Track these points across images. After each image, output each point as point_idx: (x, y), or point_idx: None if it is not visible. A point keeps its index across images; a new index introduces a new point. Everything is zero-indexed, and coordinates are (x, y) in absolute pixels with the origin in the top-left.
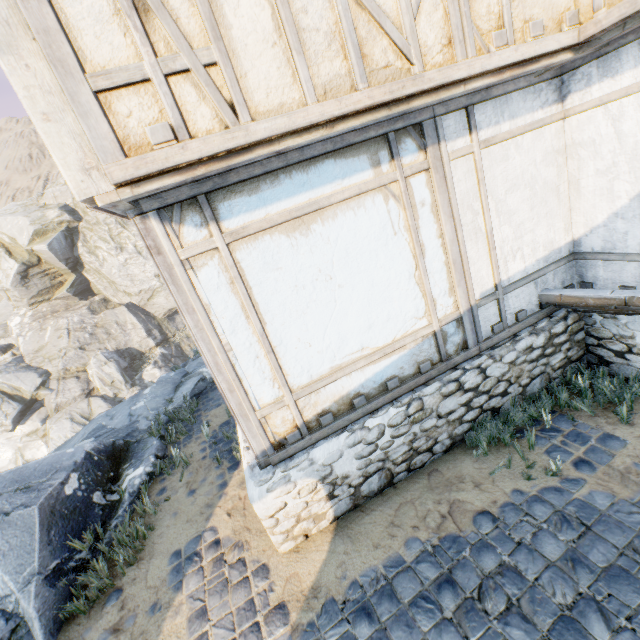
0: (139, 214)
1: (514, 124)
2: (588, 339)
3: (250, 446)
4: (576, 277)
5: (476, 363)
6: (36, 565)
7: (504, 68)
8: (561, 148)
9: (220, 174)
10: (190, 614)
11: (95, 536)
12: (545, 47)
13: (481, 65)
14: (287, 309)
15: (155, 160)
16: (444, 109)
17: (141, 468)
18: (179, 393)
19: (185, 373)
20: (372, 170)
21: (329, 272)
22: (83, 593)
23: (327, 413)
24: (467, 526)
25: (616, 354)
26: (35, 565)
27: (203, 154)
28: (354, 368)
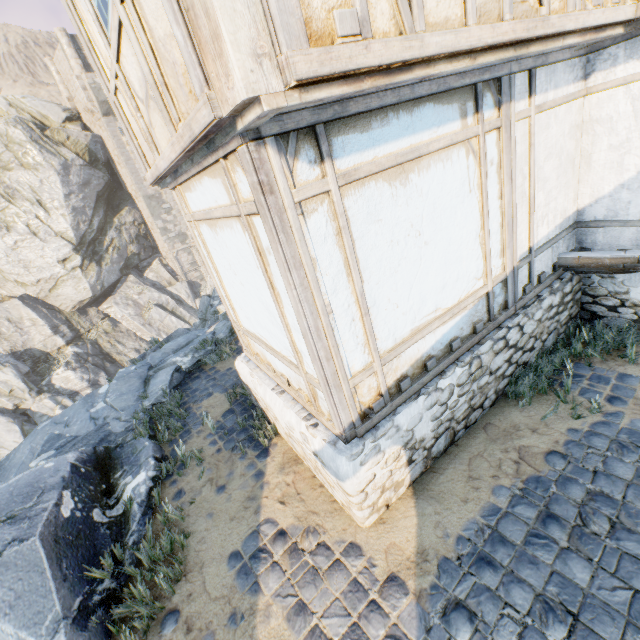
0: (253, 139)
1: (556, 94)
2: (584, 298)
3: (339, 419)
4: (575, 244)
5: (516, 321)
6: (58, 609)
7: (590, 29)
8: (580, 124)
9: (340, 101)
10: (286, 613)
11: (112, 560)
12: (618, 16)
13: (583, 21)
14: (382, 266)
15: (339, 57)
16: (517, 67)
17: (143, 473)
18: (152, 387)
19: (150, 365)
20: (460, 121)
21: (418, 228)
22: (126, 627)
23: (405, 378)
24: (543, 466)
25: (609, 309)
26: (57, 609)
27: (383, 61)
28: (430, 330)
